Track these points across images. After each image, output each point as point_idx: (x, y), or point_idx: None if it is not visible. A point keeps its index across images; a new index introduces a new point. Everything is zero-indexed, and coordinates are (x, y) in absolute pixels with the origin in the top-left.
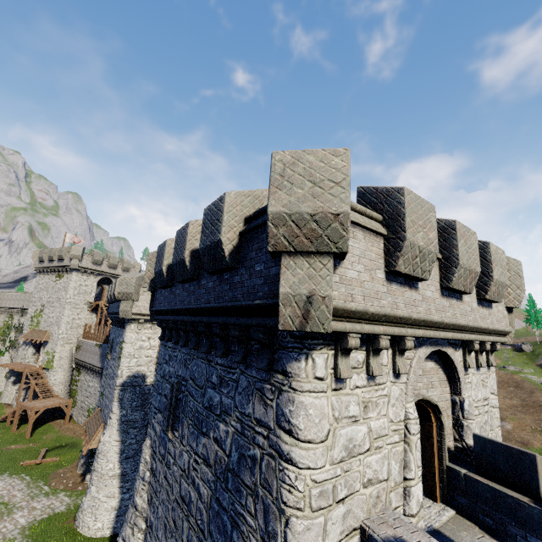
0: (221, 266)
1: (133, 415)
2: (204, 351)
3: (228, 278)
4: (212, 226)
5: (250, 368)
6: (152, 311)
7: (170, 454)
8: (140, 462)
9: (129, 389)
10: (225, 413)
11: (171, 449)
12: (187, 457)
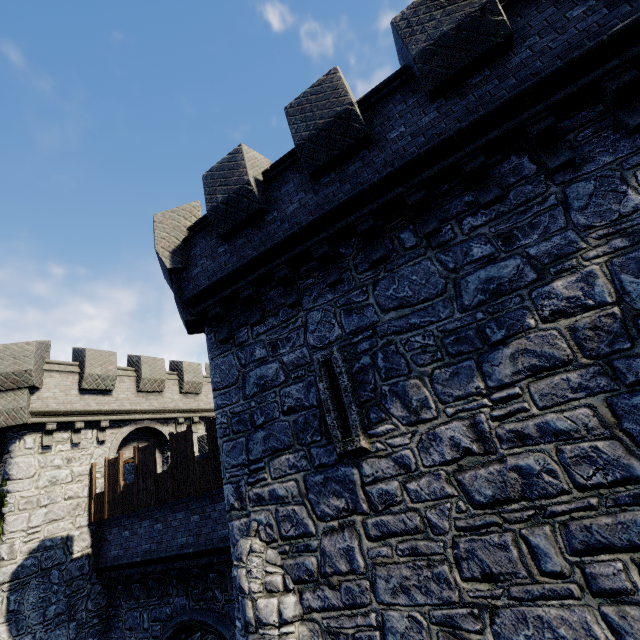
0: (490, 43)
1: (51, 638)
2: (435, 225)
3: (486, 75)
4: (449, 6)
5: (590, 162)
6: (183, 302)
7: (379, 478)
8: (249, 597)
9: (35, 579)
10: (558, 260)
11: (378, 467)
12: (461, 424)
